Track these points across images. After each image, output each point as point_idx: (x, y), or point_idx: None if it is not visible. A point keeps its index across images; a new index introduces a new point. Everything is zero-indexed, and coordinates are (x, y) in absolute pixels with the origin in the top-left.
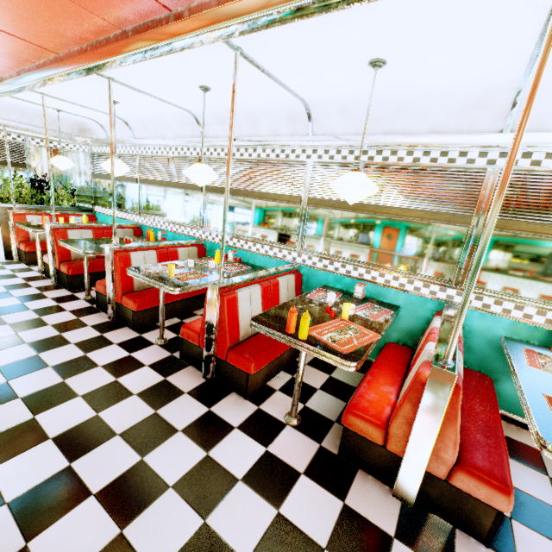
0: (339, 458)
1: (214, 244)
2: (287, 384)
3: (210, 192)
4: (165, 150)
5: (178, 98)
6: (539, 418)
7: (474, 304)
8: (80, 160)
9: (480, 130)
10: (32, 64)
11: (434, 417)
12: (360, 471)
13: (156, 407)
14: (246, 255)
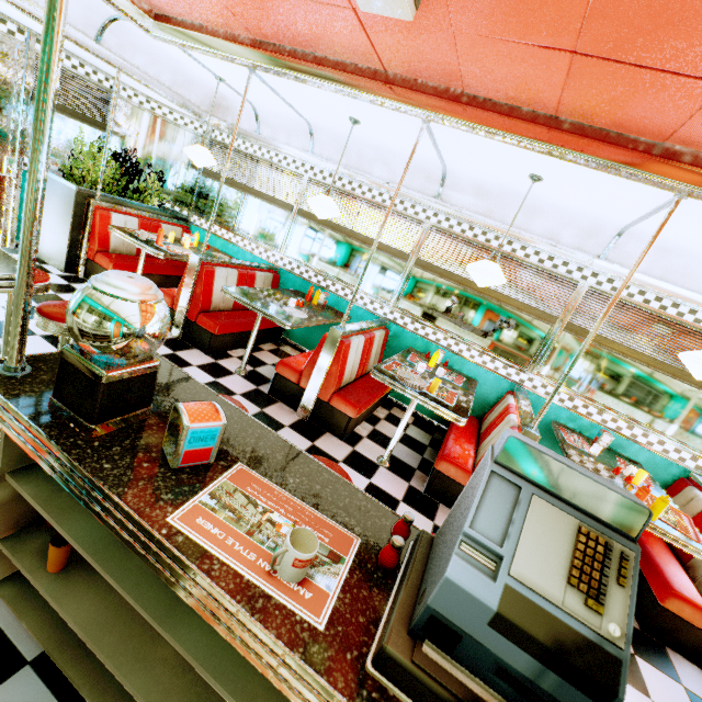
0: (644, 634)
1: (404, 331)
2: None
3: (422, 268)
4: (359, 188)
5: (464, 160)
6: None
7: None
8: (183, 141)
9: None
10: (307, 50)
11: None
12: (668, 649)
13: None
14: (451, 358)
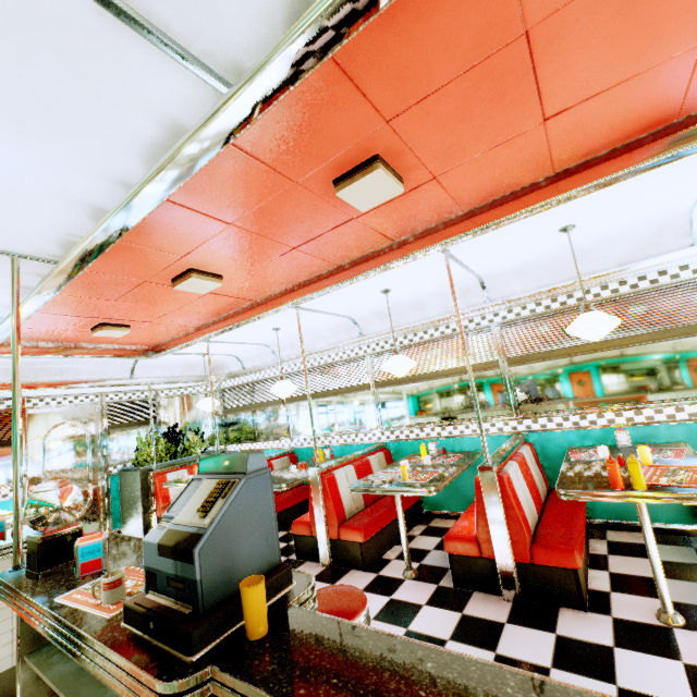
0: None
1: (400, 443)
2: (613, 581)
3: (382, 387)
4: (315, 361)
5: (347, 308)
6: None
7: None
8: None
9: (670, 250)
10: (219, 316)
11: None
12: None
13: (490, 648)
14: (447, 443)
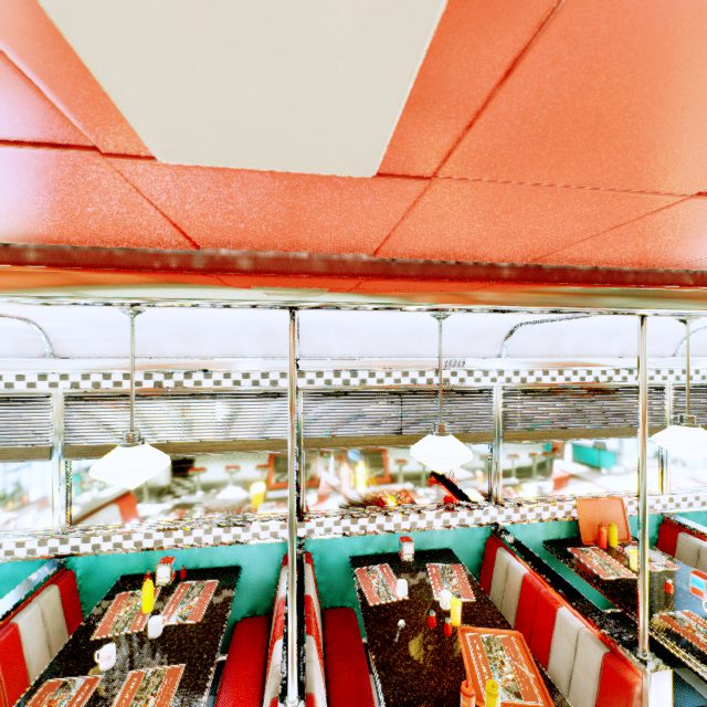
0: None
1: (99, 557)
2: None
3: (81, 457)
4: None
5: (22, 309)
6: (701, 660)
7: (514, 517)
8: None
9: (483, 354)
10: None
11: None
12: None
13: None
14: (190, 556)
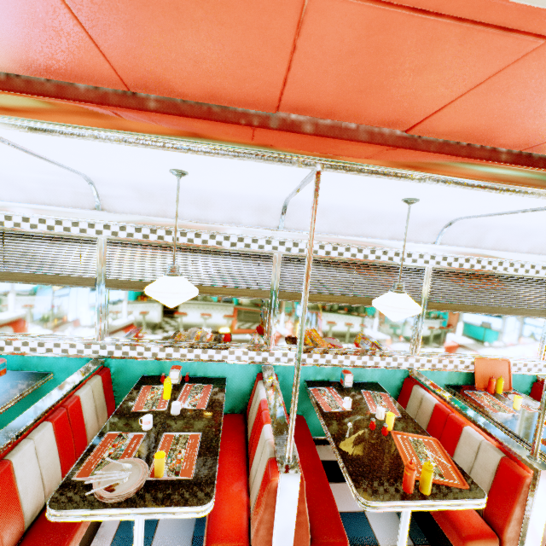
0: None
1: (127, 361)
2: None
3: (117, 288)
4: None
5: (92, 165)
6: None
7: (427, 365)
8: None
9: (423, 241)
10: None
11: (543, 510)
12: None
13: None
14: (191, 367)
